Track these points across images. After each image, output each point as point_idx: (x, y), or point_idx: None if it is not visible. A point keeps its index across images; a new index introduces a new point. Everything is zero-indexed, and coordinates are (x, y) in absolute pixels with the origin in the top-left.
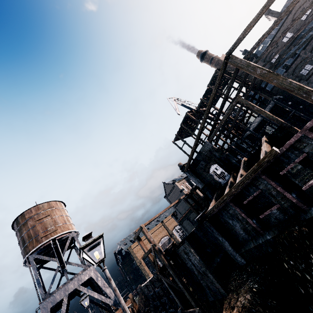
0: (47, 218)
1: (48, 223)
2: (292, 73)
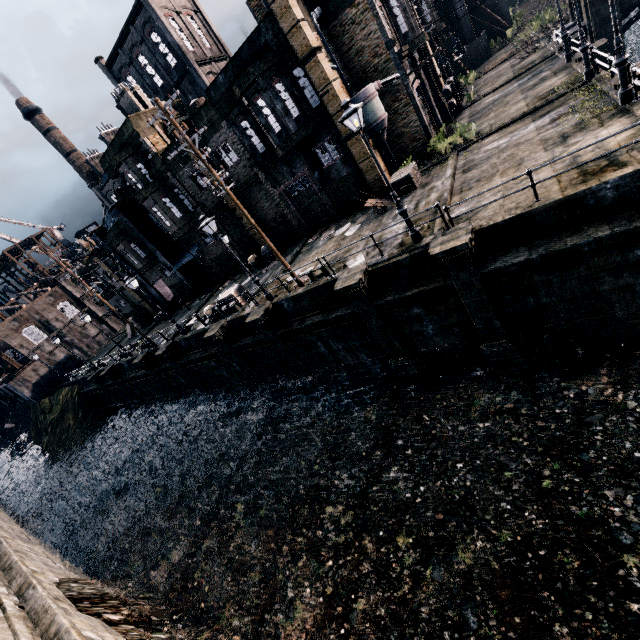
0: None
1: None
2: None
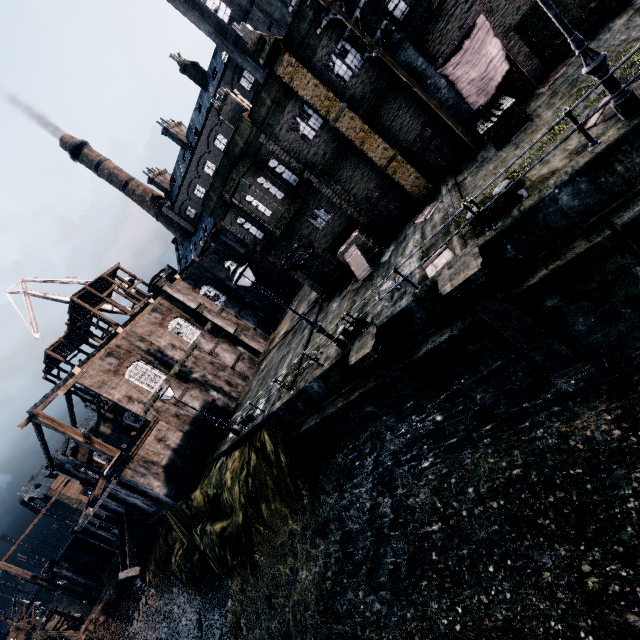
0: None
1: None
2: None
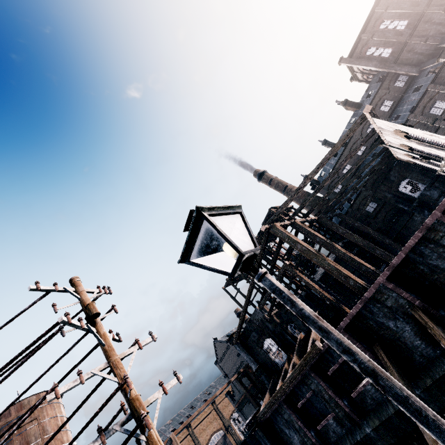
0: (32, 424)
1: (32, 434)
2: (357, 209)
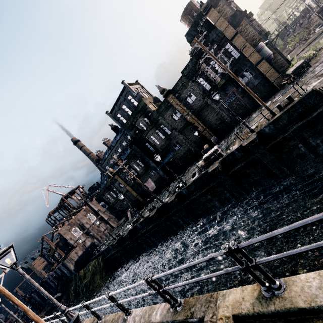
0: None
1: None
2: None
